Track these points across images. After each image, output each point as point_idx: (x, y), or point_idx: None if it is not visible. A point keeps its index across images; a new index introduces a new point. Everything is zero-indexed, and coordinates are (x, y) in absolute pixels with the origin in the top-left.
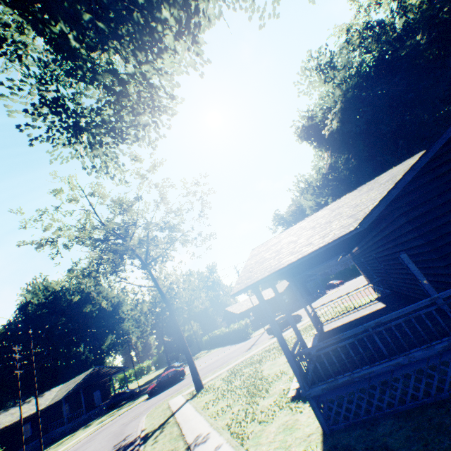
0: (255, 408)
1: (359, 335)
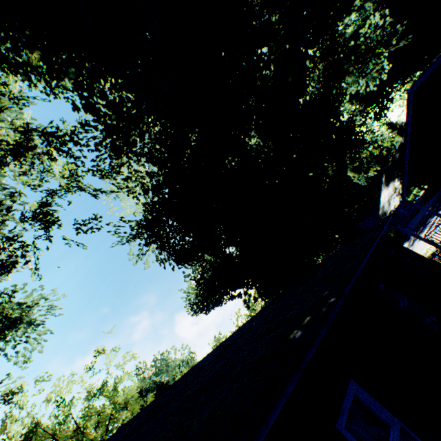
0: None
1: None
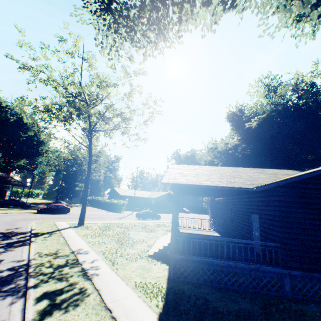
0: (124, 251)
1: (204, 242)
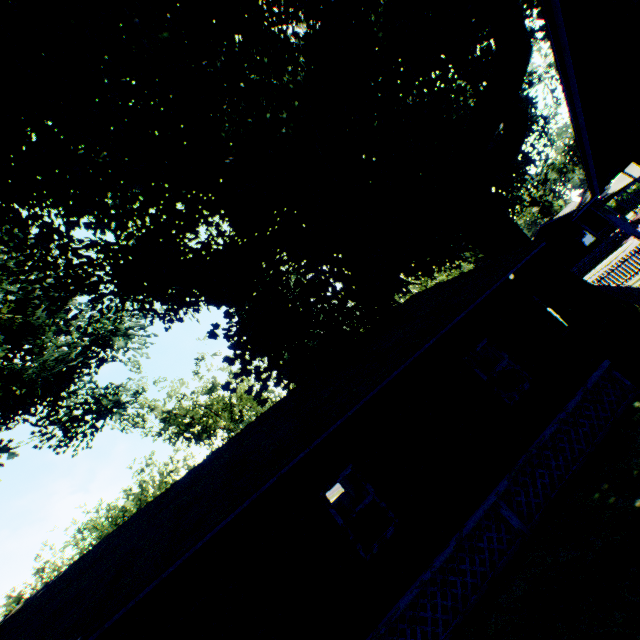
0: None
1: None
